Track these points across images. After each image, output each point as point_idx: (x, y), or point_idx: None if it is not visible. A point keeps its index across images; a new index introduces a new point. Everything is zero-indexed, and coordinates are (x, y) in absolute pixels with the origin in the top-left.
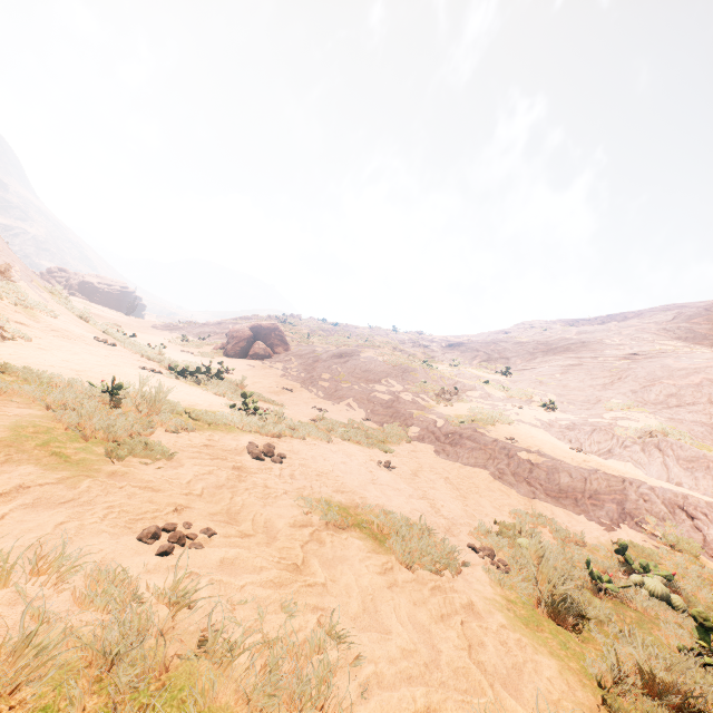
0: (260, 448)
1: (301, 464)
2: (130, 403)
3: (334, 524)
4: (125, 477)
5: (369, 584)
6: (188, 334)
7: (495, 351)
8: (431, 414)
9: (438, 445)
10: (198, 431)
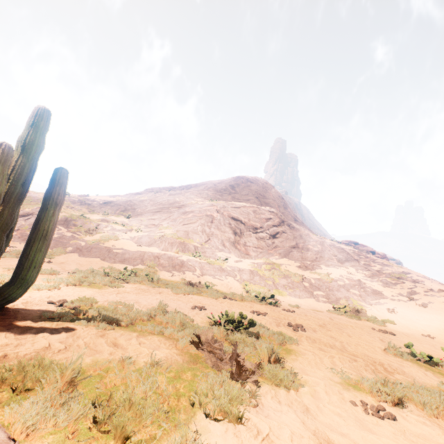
0: None
1: (3, 263)
2: None
3: None
4: None
5: None
6: None
7: (129, 205)
8: (80, 241)
9: (81, 253)
10: None
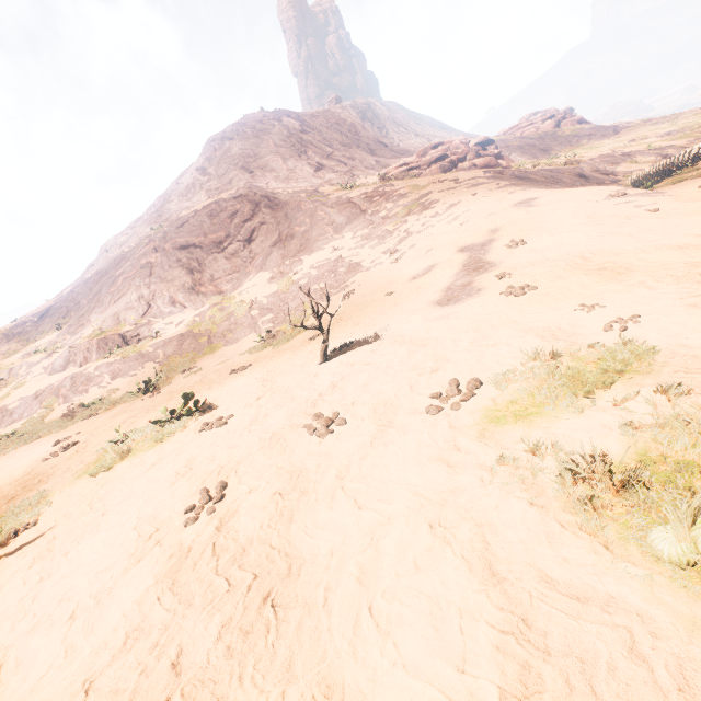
0: None
1: None
2: None
3: None
4: None
5: None
6: None
7: (72, 301)
8: None
9: None
10: None
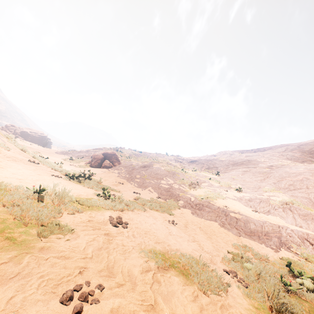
0: (114, 219)
1: (136, 227)
2: (49, 198)
3: (161, 266)
4: (48, 250)
5: (191, 312)
6: (73, 156)
7: (211, 164)
8: (188, 195)
9: (192, 209)
10: (84, 212)
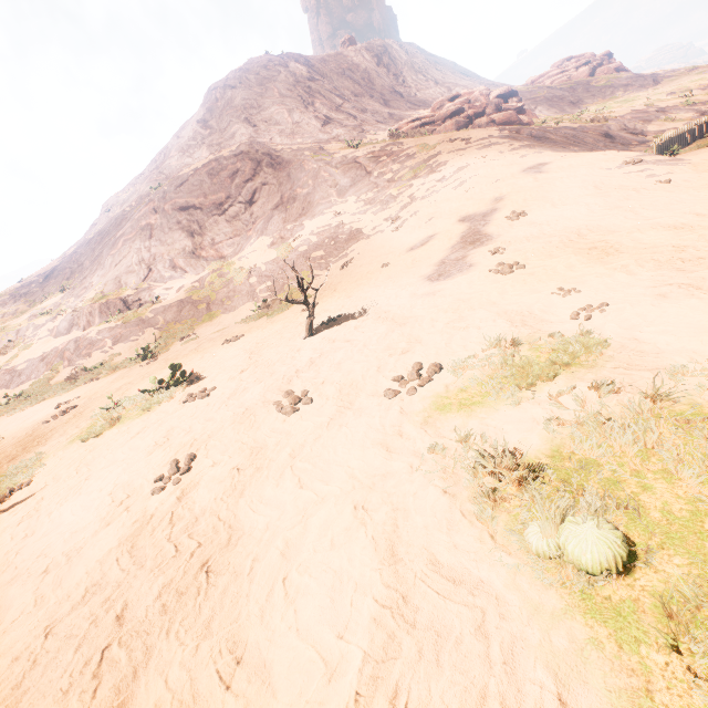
0: None
1: None
2: None
3: None
4: None
5: None
6: None
7: (75, 262)
8: None
9: None
10: None
